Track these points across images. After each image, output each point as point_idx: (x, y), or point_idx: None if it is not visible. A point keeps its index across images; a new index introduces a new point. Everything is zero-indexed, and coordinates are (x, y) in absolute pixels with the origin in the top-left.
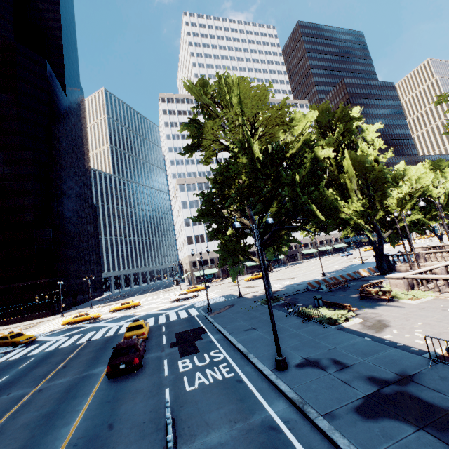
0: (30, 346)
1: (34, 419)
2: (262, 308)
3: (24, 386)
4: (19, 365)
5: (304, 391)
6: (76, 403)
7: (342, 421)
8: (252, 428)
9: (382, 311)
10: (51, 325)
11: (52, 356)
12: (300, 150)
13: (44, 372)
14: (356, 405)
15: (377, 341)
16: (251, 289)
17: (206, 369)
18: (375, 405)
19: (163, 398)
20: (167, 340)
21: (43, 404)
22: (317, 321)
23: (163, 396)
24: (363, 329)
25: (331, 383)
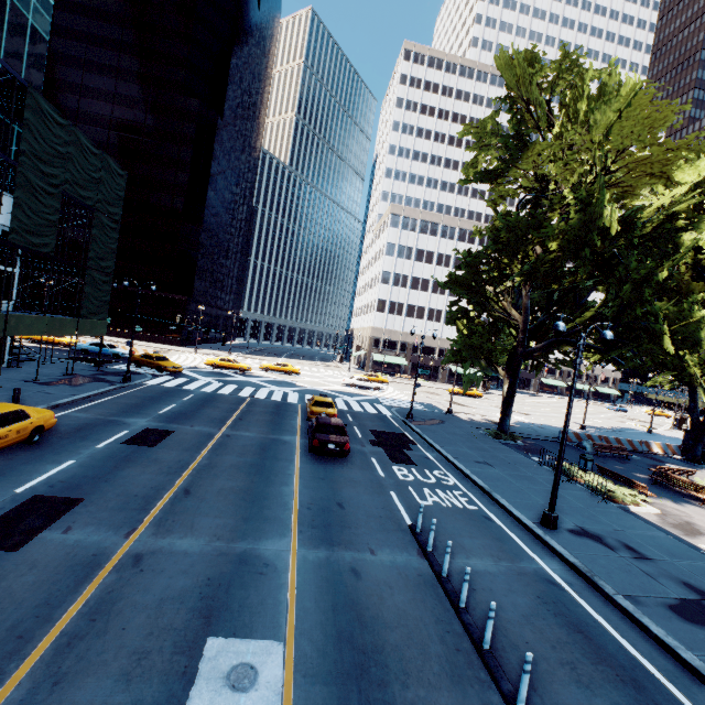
0: (178, 377)
1: (242, 464)
2: (490, 441)
3: (205, 424)
4: (181, 396)
5: (589, 562)
6: (283, 466)
7: (650, 610)
8: (525, 573)
9: (693, 512)
10: (187, 359)
11: (216, 400)
12: (658, 225)
13: (219, 417)
14: (669, 602)
15: (688, 546)
16: (461, 408)
17: (436, 489)
18: (697, 613)
19: (392, 501)
20: (362, 434)
21: (242, 452)
22: (591, 489)
23: (390, 497)
24: (662, 524)
25: (627, 567)
